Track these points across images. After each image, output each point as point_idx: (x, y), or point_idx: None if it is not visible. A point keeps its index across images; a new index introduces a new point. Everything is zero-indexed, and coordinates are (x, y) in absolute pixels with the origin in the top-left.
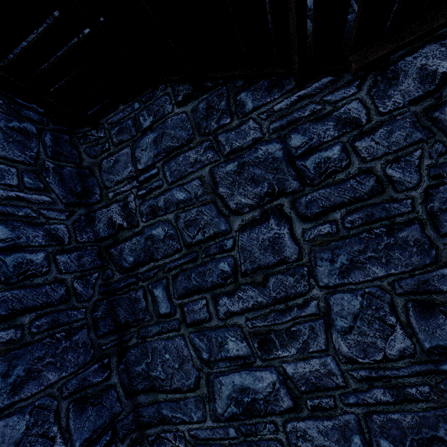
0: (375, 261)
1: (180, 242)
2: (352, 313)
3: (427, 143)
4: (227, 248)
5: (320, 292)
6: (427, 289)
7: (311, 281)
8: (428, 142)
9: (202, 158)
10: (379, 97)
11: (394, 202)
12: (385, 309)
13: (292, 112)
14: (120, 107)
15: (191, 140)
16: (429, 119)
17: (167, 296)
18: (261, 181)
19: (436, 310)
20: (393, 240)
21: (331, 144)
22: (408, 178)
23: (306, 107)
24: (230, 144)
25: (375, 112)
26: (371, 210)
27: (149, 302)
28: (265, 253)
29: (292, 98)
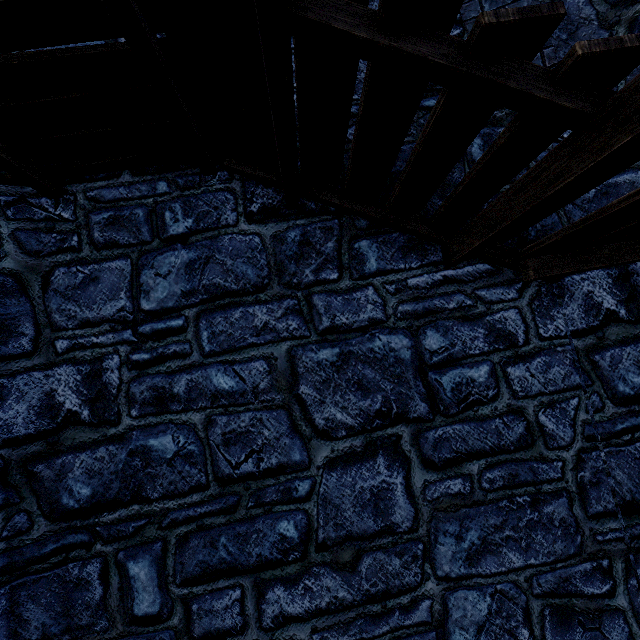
0: (513, 544)
1: (208, 470)
2: (476, 623)
3: (585, 392)
4: (298, 495)
5: (436, 587)
6: (567, 590)
7: (426, 568)
8: (586, 391)
9: (279, 324)
10: (541, 314)
11: (543, 462)
12: (518, 617)
13: (433, 296)
14: (124, 175)
15: (262, 287)
16: (589, 362)
17: (159, 578)
18: (373, 390)
19: (575, 620)
20: (537, 516)
21: (478, 361)
22: (561, 432)
23: (453, 297)
24: (332, 315)
25: (535, 332)
26: (517, 468)
27: (113, 590)
28: (362, 513)
29: (436, 277)
